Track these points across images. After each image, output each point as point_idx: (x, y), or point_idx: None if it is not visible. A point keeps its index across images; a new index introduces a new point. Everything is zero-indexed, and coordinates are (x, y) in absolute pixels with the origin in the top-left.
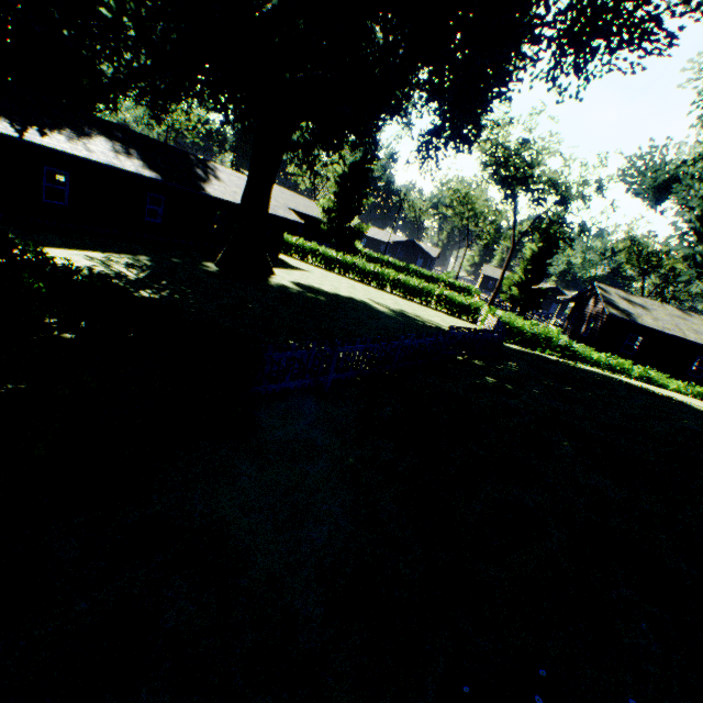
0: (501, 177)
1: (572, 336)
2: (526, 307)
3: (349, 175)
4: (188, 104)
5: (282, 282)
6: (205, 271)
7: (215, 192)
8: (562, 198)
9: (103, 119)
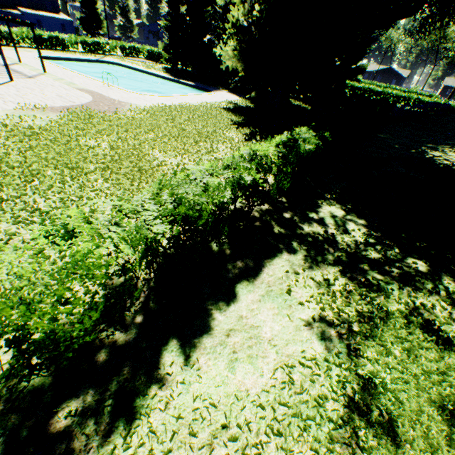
0: None
1: None
2: None
3: None
4: None
5: None
6: None
7: None
8: None
9: None
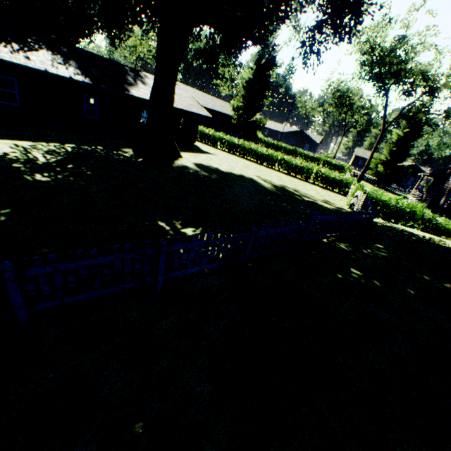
0: (376, 74)
1: (431, 207)
2: (389, 180)
3: (253, 80)
4: (129, 29)
5: (185, 164)
6: (119, 156)
7: (139, 93)
8: (431, 88)
9: (55, 39)
